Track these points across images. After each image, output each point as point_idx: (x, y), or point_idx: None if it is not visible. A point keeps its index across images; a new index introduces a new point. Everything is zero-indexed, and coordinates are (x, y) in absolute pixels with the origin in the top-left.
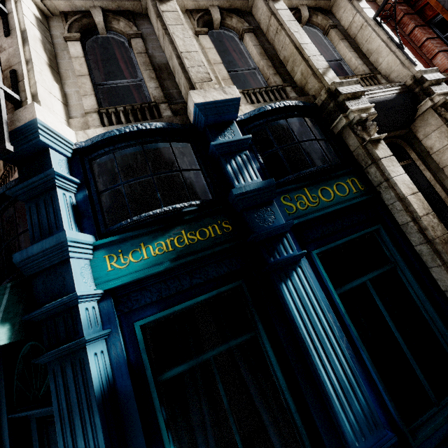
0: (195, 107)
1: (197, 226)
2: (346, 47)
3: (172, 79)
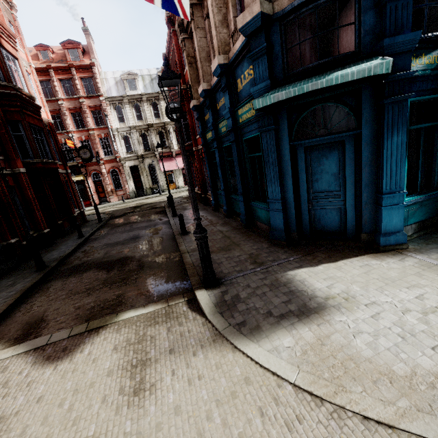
0: None
1: None
2: None
3: None
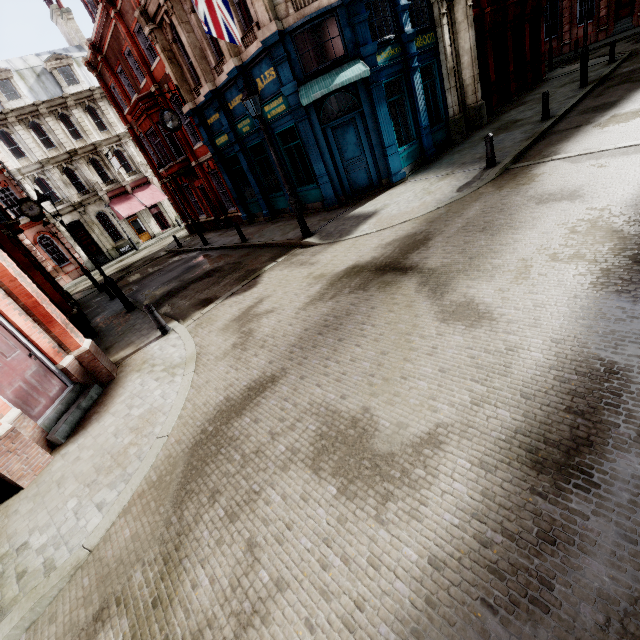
0: None
1: (393, 47)
2: None
3: None
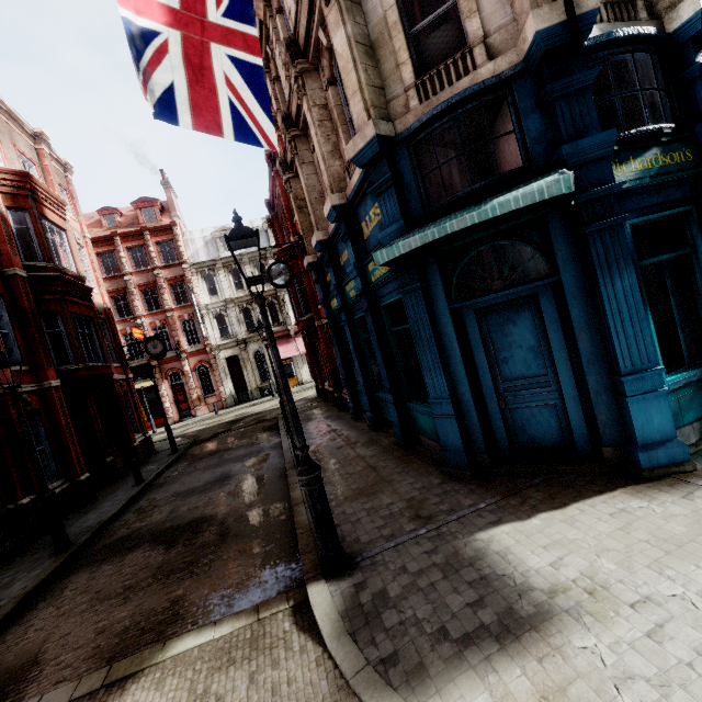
0: (698, 13)
1: (668, 150)
2: None
3: None
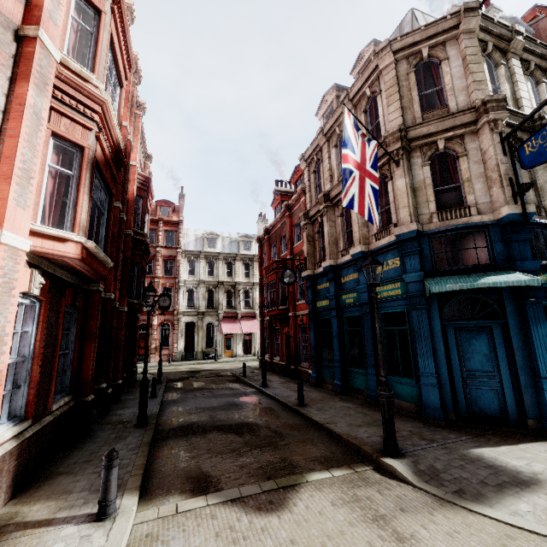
0: None
1: None
2: None
3: (538, 191)
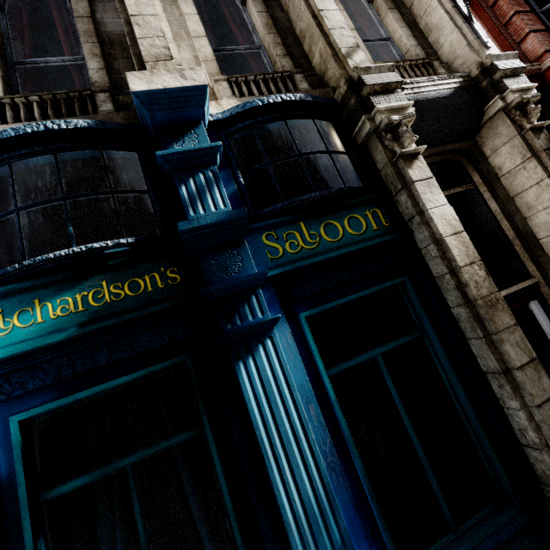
0: (134, 97)
1: (127, 275)
2: (396, 21)
3: (127, 58)
